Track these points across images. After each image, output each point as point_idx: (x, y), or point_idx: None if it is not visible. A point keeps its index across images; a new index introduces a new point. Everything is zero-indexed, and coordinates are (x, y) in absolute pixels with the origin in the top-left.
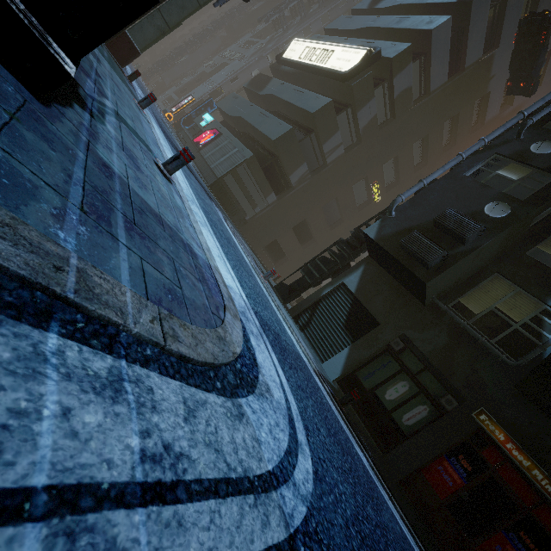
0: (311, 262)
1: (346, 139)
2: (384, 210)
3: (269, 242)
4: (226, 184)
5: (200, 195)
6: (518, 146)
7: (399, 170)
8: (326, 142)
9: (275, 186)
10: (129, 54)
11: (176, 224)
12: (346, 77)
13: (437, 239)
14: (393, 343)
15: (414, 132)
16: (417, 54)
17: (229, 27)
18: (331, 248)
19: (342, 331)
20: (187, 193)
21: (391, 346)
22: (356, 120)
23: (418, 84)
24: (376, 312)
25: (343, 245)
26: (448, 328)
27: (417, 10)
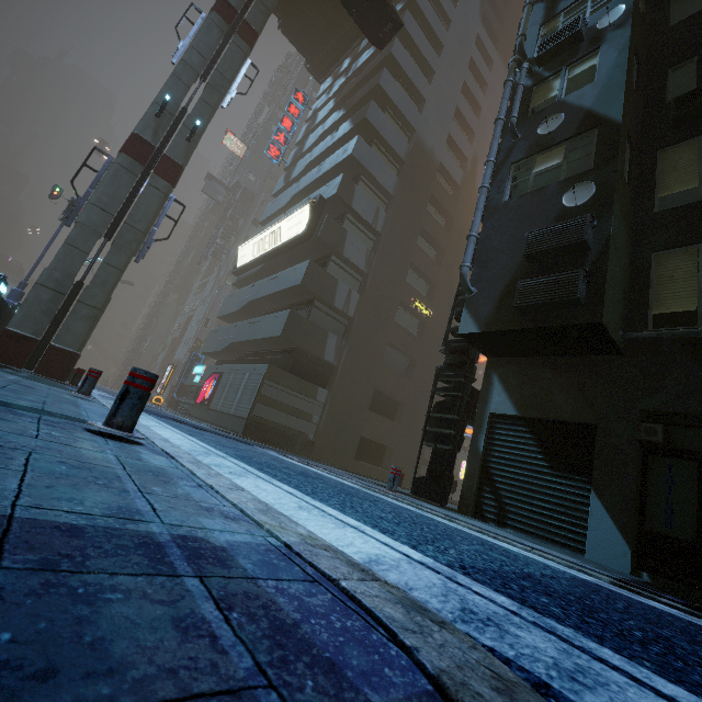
0: (427, 422)
1: (352, 284)
2: (454, 302)
3: (356, 445)
4: (261, 418)
5: (225, 444)
6: (526, 143)
7: (424, 273)
8: (335, 299)
9: (316, 379)
10: (66, 363)
11: (121, 506)
12: (308, 235)
13: (552, 270)
14: (644, 436)
15: (408, 233)
16: (355, 178)
17: (176, 288)
18: (427, 397)
19: (558, 479)
20: (191, 448)
21: (647, 442)
22: (347, 260)
23: (377, 197)
24: (572, 413)
25: (447, 373)
26: (687, 354)
27: (327, 155)
